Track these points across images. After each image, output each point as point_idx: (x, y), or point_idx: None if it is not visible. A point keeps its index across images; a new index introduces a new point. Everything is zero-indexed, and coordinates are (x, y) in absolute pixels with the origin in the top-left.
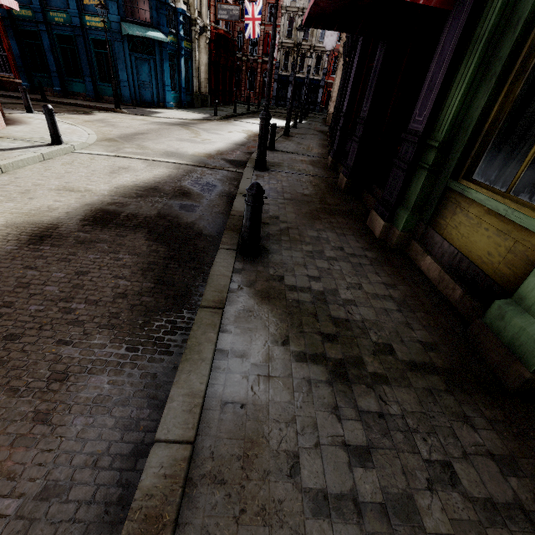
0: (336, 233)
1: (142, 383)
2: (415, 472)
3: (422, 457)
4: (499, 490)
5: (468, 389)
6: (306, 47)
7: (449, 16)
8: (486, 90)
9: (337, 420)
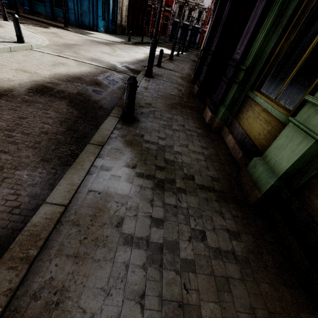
0: (183, 117)
1: (47, 177)
2: (184, 233)
3: (190, 227)
4: (225, 245)
5: (228, 201)
6: (193, 4)
7: None
8: (276, 36)
9: (150, 206)
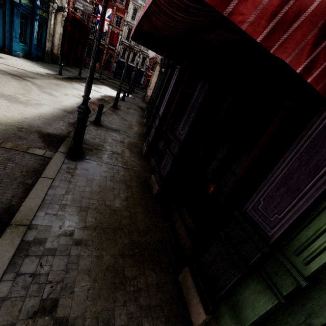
0: None
1: None
2: None
3: None
4: None
5: None
6: (137, 49)
7: (324, 107)
8: None
9: None
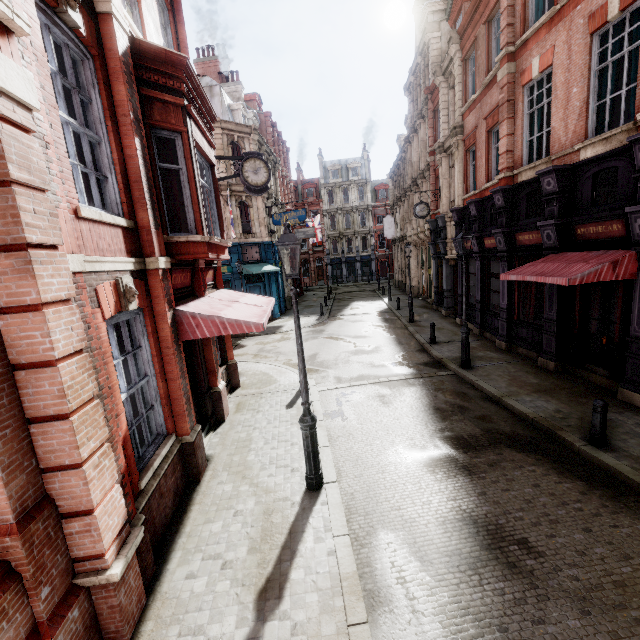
0: (615, 413)
1: None
2: None
3: None
4: None
5: None
6: (350, 233)
7: (635, 280)
8: None
9: None
